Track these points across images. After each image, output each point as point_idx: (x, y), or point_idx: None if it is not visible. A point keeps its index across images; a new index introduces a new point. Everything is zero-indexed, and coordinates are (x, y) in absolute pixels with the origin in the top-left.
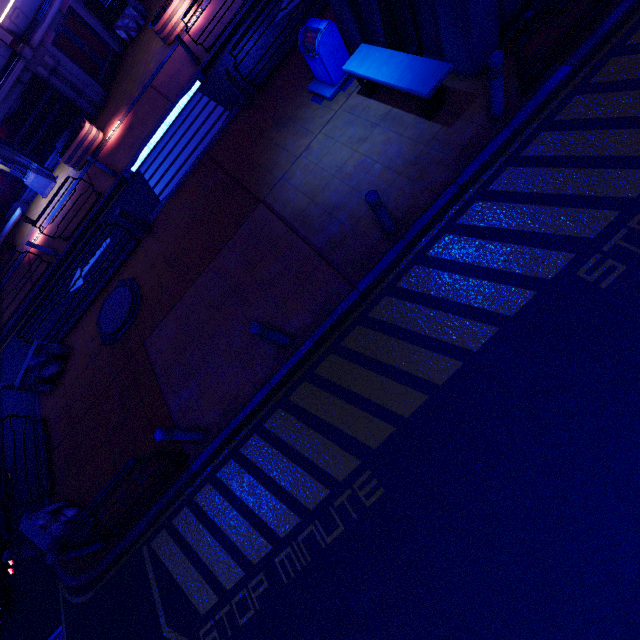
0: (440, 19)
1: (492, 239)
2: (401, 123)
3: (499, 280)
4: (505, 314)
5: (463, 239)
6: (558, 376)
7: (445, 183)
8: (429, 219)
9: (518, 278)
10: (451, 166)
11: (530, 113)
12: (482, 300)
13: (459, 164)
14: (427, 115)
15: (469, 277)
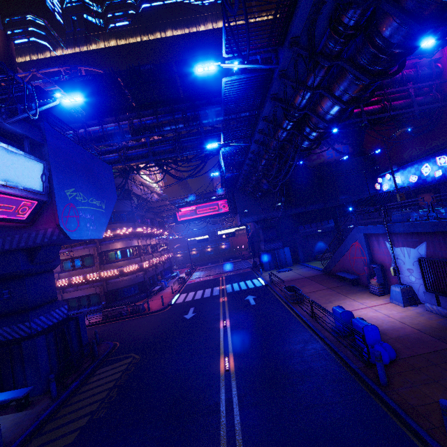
0: (28, 377)
1: (59, 428)
2: (4, 418)
3: (64, 436)
4: (69, 442)
5: (45, 435)
6: (94, 443)
7: (33, 422)
8: (25, 436)
9: (72, 431)
10: (36, 417)
11: (68, 393)
12: (58, 446)
13: (40, 415)
14: (21, 409)
15: (50, 443)
